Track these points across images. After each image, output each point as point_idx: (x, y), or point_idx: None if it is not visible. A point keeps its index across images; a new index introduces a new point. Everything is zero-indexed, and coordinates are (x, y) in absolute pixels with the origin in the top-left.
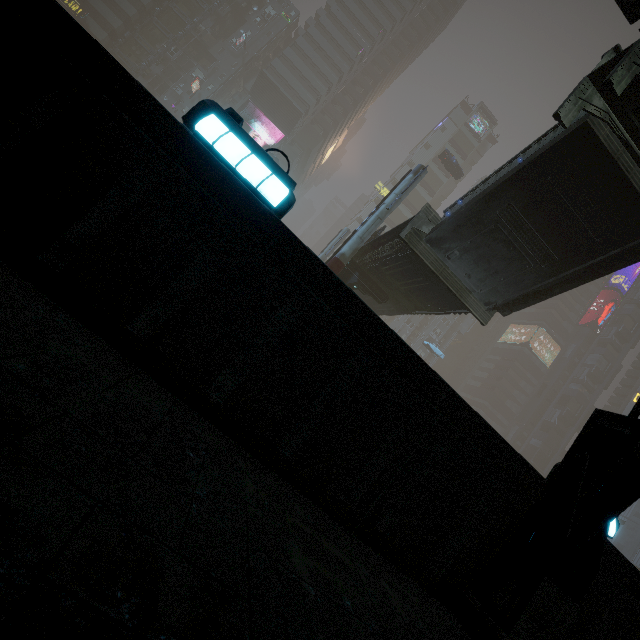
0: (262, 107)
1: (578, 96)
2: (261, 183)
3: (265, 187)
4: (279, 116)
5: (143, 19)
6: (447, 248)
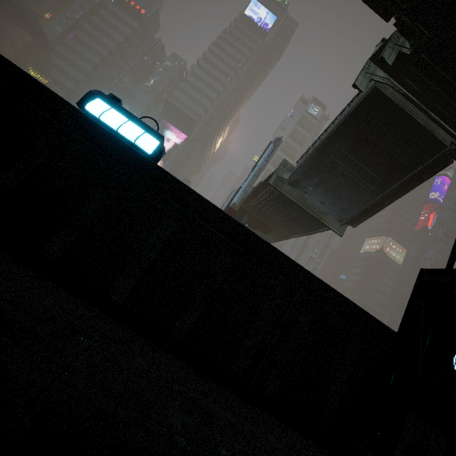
0: (170, 121)
1: (366, 72)
2: (137, 138)
3: (140, 141)
4: (182, 125)
5: (87, 80)
6: (303, 186)
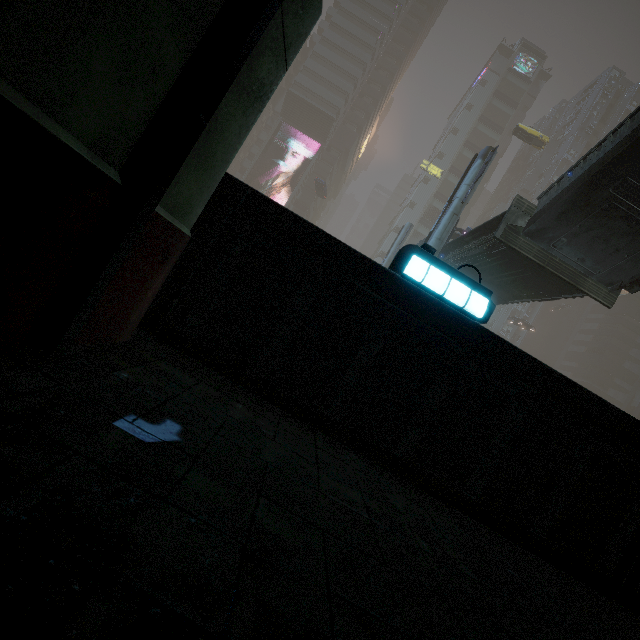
0: (295, 124)
1: None
2: (466, 303)
3: (470, 305)
4: (312, 127)
5: None
6: (551, 237)
